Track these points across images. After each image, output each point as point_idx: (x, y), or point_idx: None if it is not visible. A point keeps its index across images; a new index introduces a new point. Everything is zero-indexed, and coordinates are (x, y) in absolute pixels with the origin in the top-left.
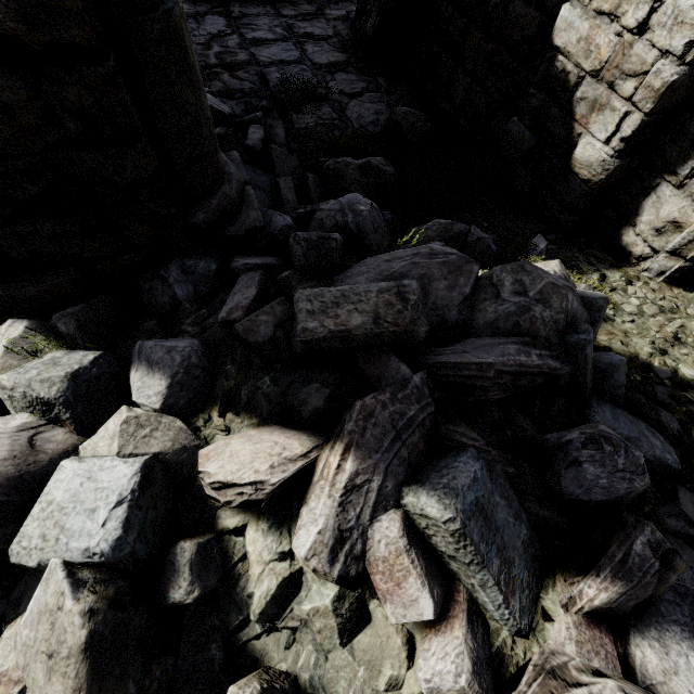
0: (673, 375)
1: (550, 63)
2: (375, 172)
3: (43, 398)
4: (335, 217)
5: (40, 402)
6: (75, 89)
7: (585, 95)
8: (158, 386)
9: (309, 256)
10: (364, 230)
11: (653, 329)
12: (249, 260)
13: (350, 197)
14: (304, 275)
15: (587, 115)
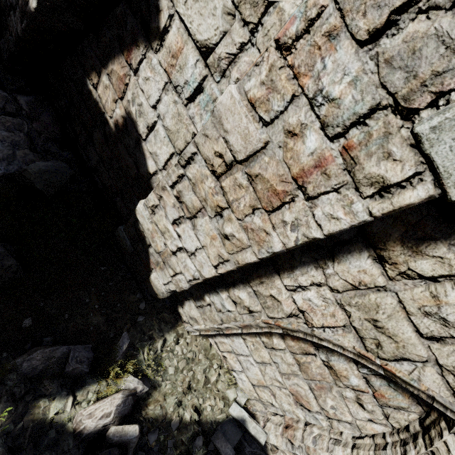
0: (180, 422)
1: (137, 221)
2: None
3: None
4: None
5: None
6: None
7: (154, 255)
8: None
9: None
10: None
11: (179, 384)
12: None
13: None
14: None
15: (155, 264)
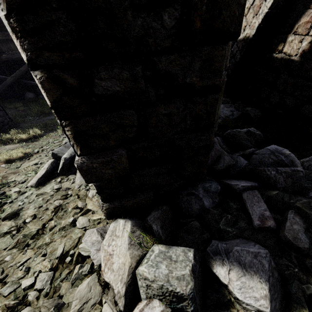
0: None
1: None
2: (253, 134)
3: (177, 292)
4: (270, 157)
5: (172, 294)
6: (201, 105)
7: None
8: (261, 289)
9: (287, 181)
10: (294, 164)
11: None
12: (243, 184)
13: (276, 147)
14: (289, 194)
15: None
